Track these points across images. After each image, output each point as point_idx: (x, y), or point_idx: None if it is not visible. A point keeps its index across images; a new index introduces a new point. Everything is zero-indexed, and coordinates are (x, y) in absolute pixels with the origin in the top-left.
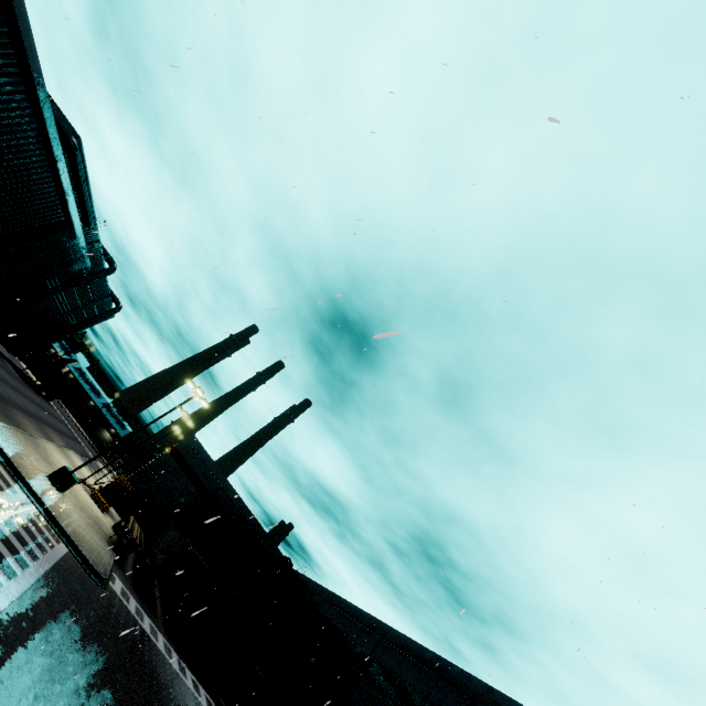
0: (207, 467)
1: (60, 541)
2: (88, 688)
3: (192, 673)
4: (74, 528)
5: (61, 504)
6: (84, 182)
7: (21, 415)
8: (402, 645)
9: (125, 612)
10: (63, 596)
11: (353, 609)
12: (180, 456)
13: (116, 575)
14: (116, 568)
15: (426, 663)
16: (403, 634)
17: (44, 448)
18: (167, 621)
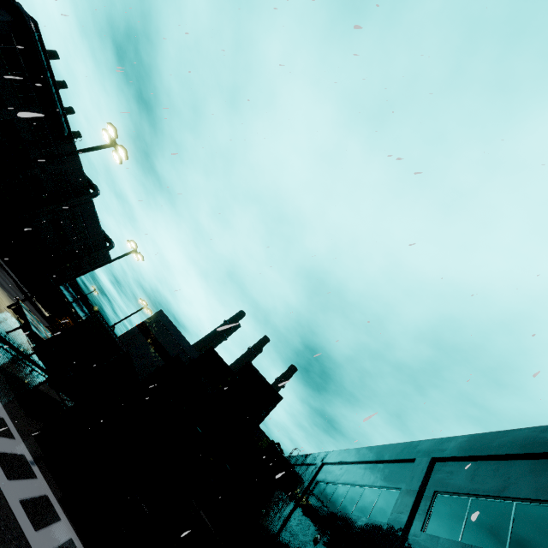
0: (177, 341)
1: None
2: None
3: (60, 501)
4: None
5: None
6: (46, 71)
7: None
8: (486, 448)
9: None
10: None
11: (369, 451)
12: (148, 331)
13: None
14: None
15: None
16: (478, 434)
17: None
18: None
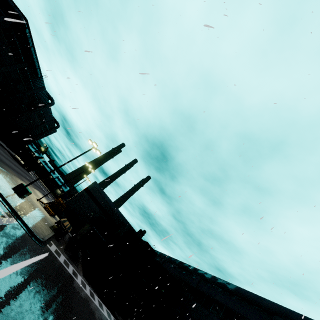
0: (103, 197)
1: (12, 216)
2: (1, 305)
3: (98, 297)
4: (25, 214)
5: (18, 202)
6: (31, 47)
7: (6, 166)
8: (214, 282)
9: (55, 261)
10: (1, 242)
11: (182, 264)
12: (90, 192)
13: (53, 243)
14: (54, 240)
15: (231, 291)
16: (214, 276)
17: (16, 180)
18: (84, 269)
